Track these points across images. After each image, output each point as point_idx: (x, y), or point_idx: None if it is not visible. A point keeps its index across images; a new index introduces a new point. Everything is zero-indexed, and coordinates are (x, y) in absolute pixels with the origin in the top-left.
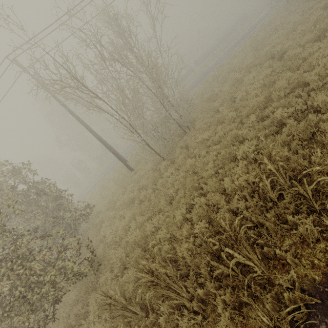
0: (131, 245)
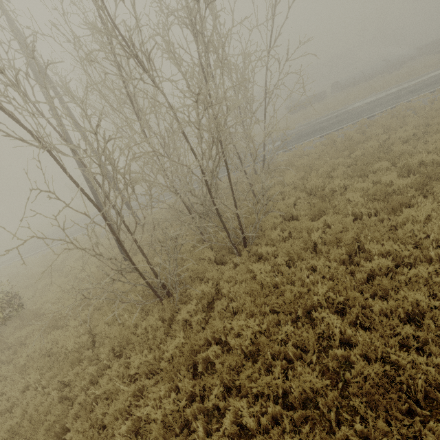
0: None
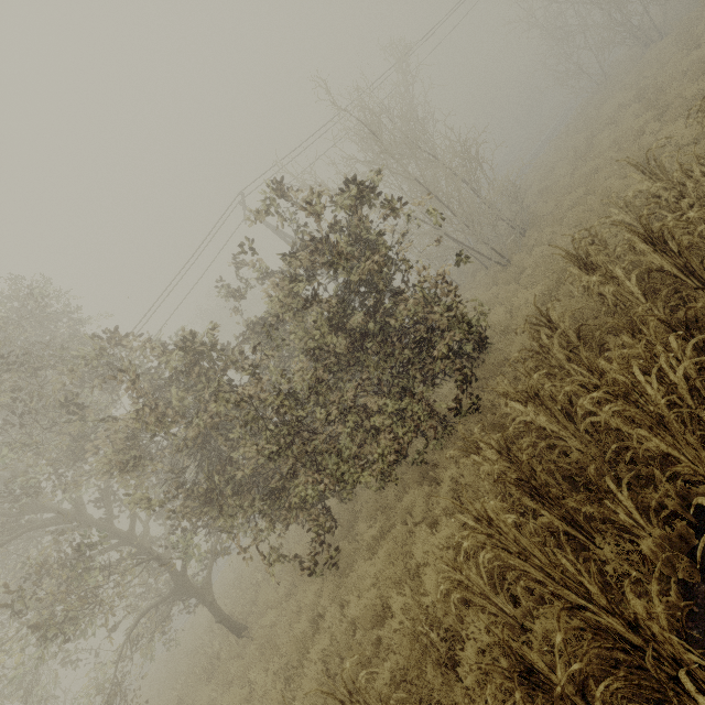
0: (541, 303)
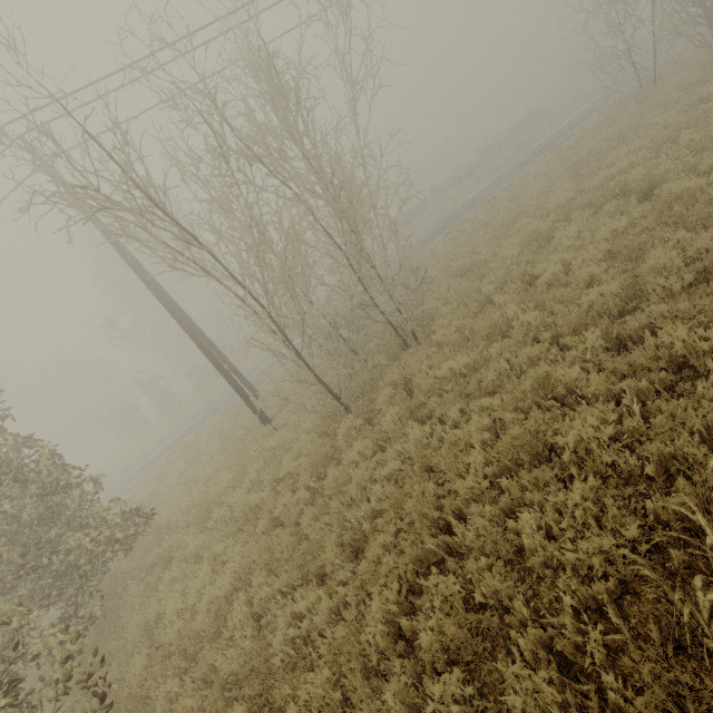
0: (224, 685)
